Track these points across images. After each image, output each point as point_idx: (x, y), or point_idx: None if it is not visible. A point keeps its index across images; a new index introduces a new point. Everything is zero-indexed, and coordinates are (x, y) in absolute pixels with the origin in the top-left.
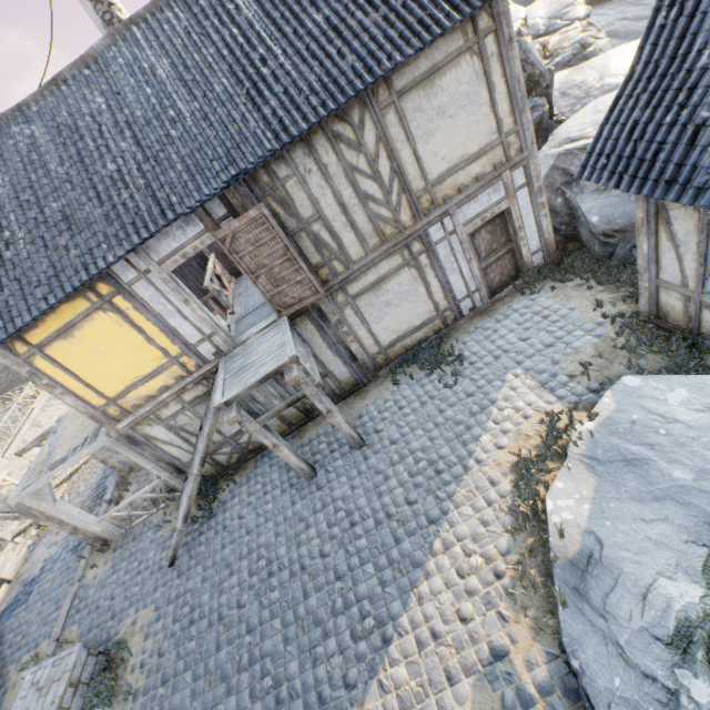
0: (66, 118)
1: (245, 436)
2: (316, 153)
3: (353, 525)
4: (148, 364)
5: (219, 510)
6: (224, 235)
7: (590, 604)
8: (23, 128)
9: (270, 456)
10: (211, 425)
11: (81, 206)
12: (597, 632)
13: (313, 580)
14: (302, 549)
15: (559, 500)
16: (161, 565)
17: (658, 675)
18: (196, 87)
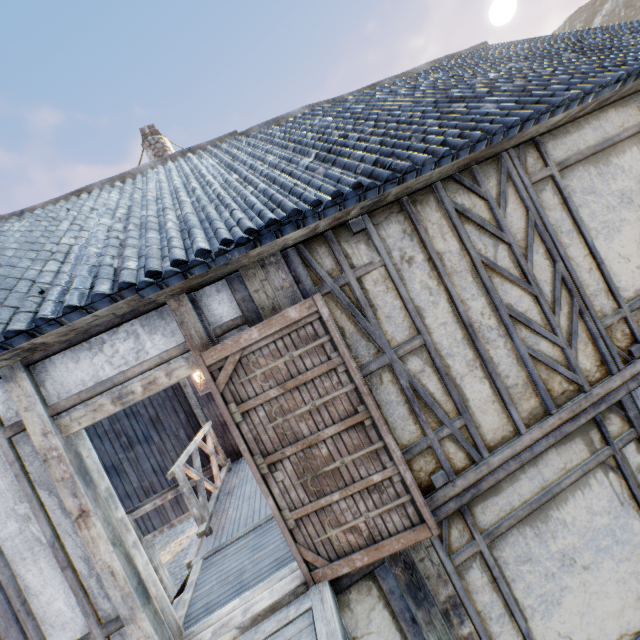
0: (60, 211)
1: None
2: (424, 232)
3: None
4: None
5: None
6: (221, 357)
7: None
8: (7, 225)
9: None
10: None
11: None
12: None
13: None
14: None
15: None
16: None
17: None
18: (242, 166)
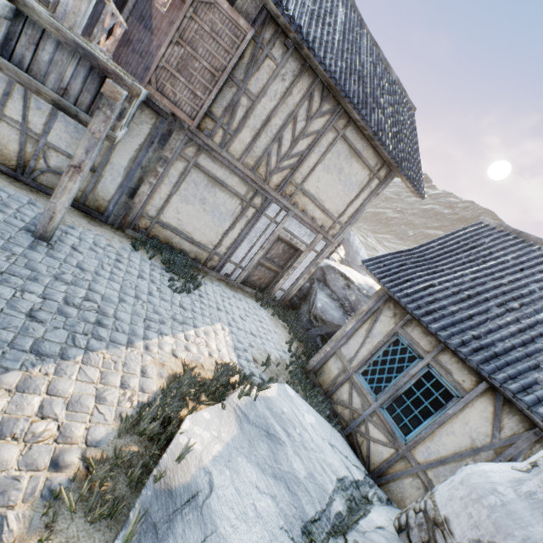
0: None
1: None
2: (297, 82)
3: None
4: None
5: None
6: None
7: None
8: None
9: None
10: None
11: None
12: None
13: None
14: None
15: (198, 427)
16: None
17: None
18: None
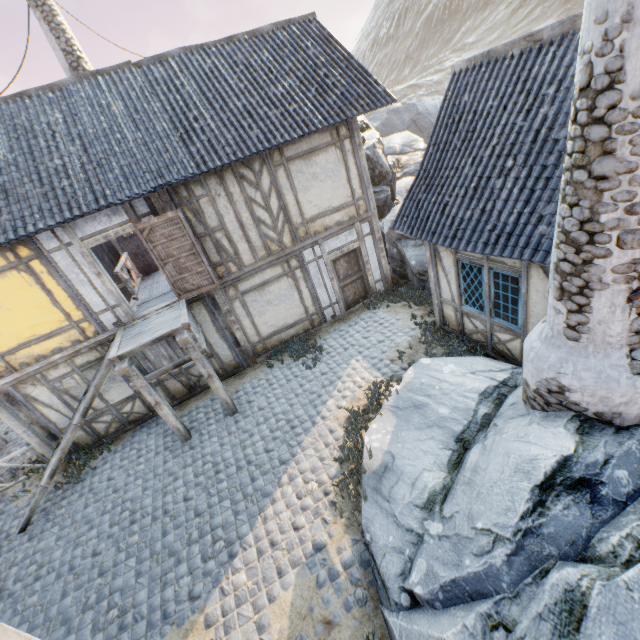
0: (24, 121)
1: (128, 406)
2: (226, 184)
3: (218, 472)
4: (48, 324)
5: (87, 476)
6: (144, 227)
7: (382, 495)
8: None
9: (149, 426)
10: (101, 376)
11: (22, 185)
12: (383, 512)
13: (174, 520)
14: (167, 497)
15: (373, 436)
16: (10, 532)
17: (414, 527)
18: (142, 124)
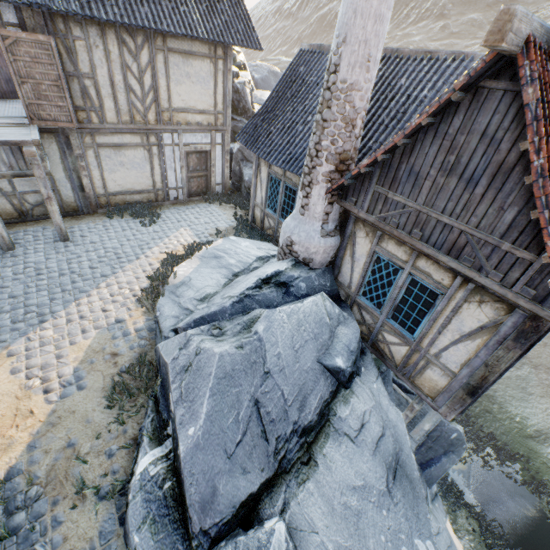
0: None
1: None
2: (106, 40)
3: (39, 274)
4: None
5: None
6: (8, 35)
7: (175, 294)
8: None
9: None
10: None
11: None
12: (173, 302)
13: None
14: None
15: (181, 268)
16: None
17: (190, 308)
18: None
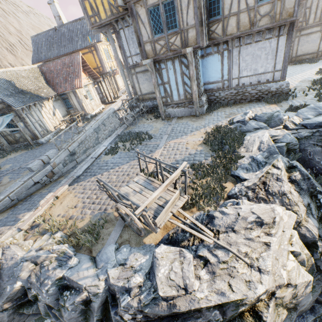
0: None
1: None
2: None
3: None
4: None
5: None
6: None
7: None
8: None
9: None
10: None
11: None
12: None
13: None
14: None
15: None
16: None
17: None
18: None
